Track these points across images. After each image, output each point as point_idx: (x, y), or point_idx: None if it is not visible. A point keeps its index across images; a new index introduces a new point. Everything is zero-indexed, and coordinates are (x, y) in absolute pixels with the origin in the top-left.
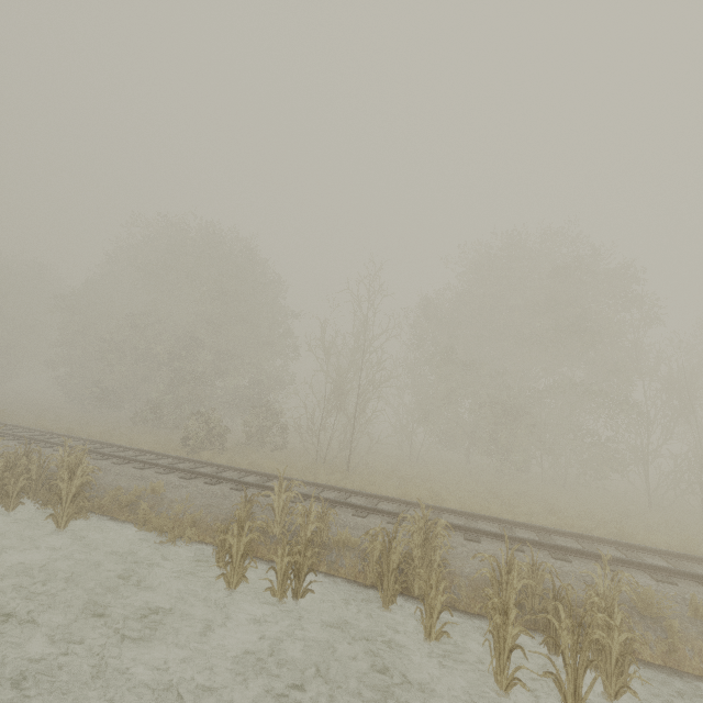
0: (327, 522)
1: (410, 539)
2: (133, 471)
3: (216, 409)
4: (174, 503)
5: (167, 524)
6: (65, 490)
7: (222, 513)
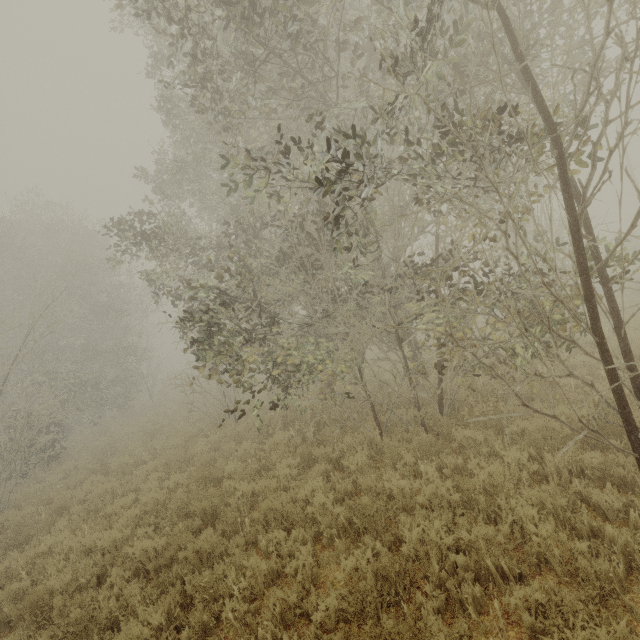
0: None
1: None
2: None
3: None
4: None
5: None
6: None
7: None
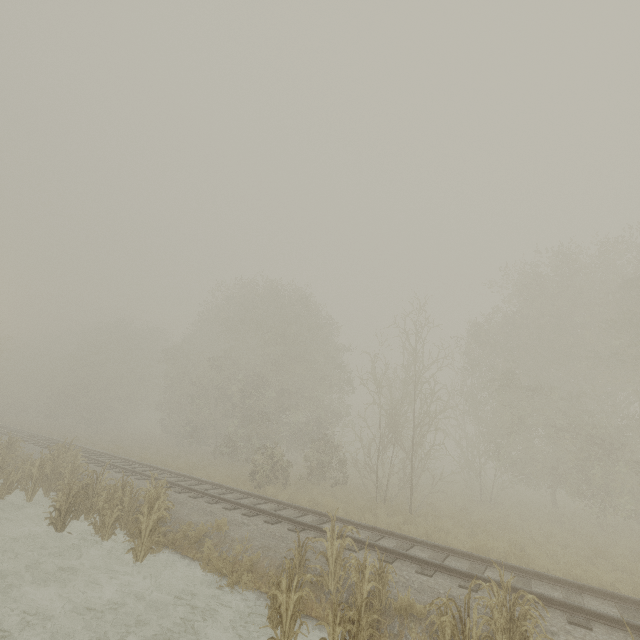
0: (386, 580)
1: (488, 618)
2: (204, 506)
3: (281, 442)
4: (234, 543)
5: (227, 566)
6: (144, 524)
7: (278, 558)
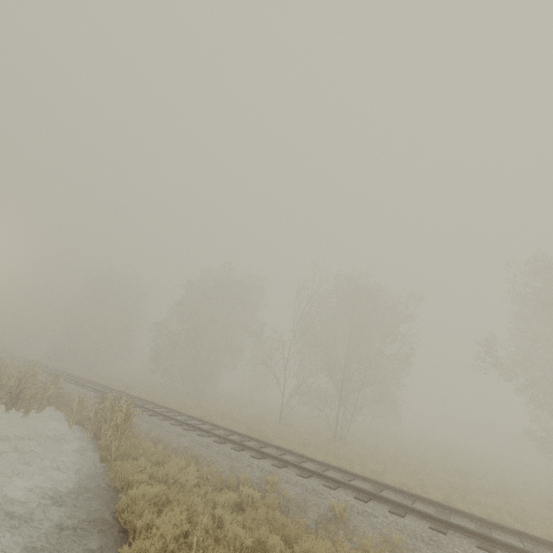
0: None
1: None
2: None
3: None
4: None
5: None
6: None
7: None
